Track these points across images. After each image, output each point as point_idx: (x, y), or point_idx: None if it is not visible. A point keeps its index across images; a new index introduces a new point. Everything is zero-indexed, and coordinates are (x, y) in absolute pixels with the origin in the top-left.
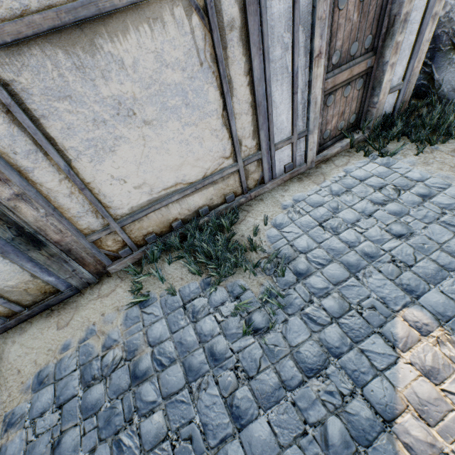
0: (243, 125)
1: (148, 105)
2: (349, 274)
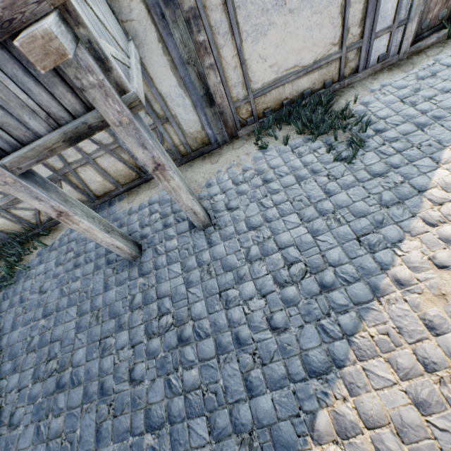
0: (354, 13)
1: None
2: (417, 129)
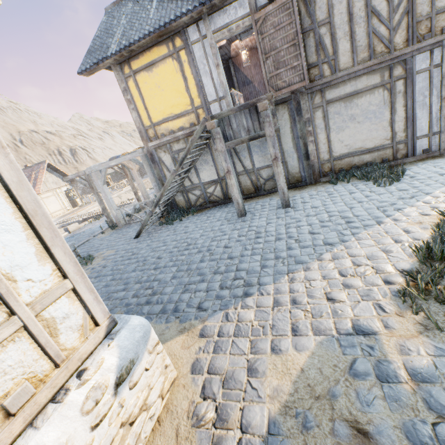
0: (398, 126)
1: (360, 117)
2: (438, 175)
